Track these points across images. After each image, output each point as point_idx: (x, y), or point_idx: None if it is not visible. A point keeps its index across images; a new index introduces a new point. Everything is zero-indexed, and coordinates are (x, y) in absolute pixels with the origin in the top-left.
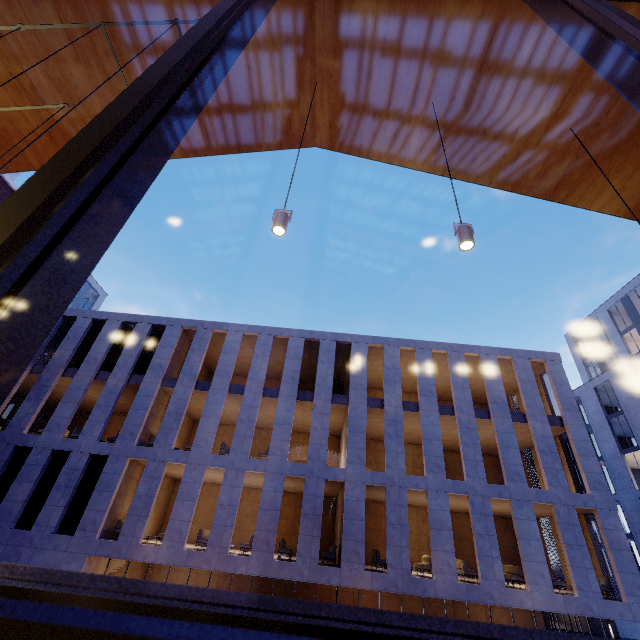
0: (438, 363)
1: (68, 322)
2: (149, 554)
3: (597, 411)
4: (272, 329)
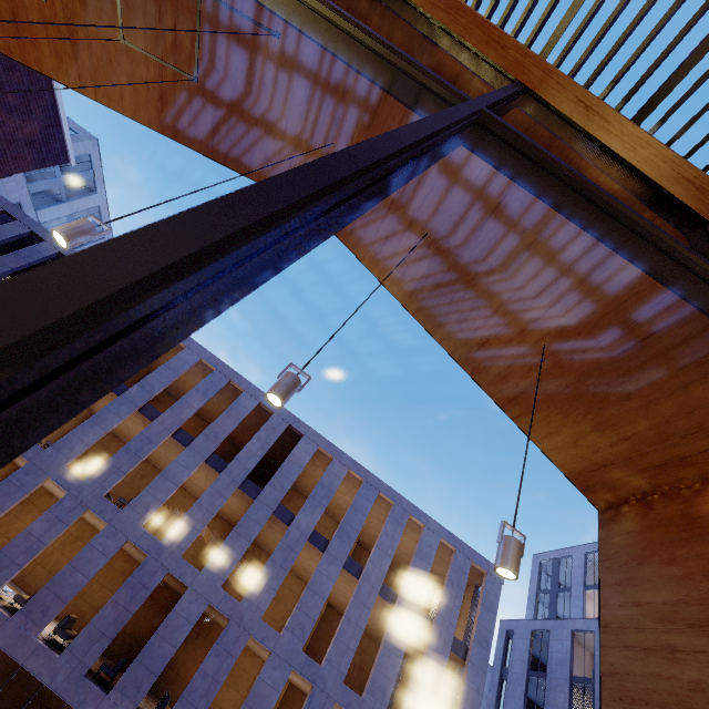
0: (380, 510)
1: (33, 240)
2: None
3: (522, 658)
4: (233, 373)
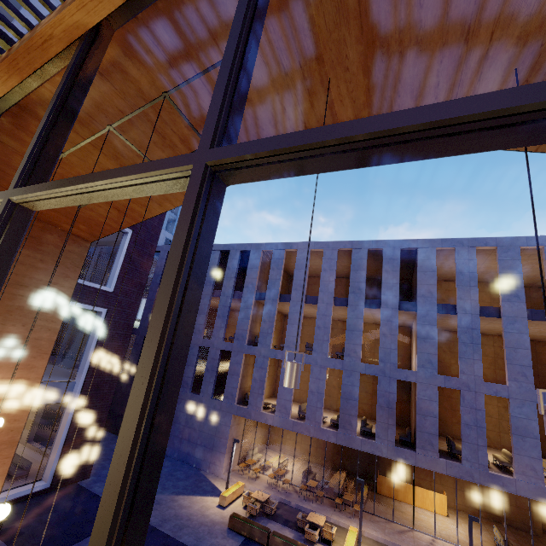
0: (529, 257)
1: None
2: (268, 419)
3: None
4: (335, 243)
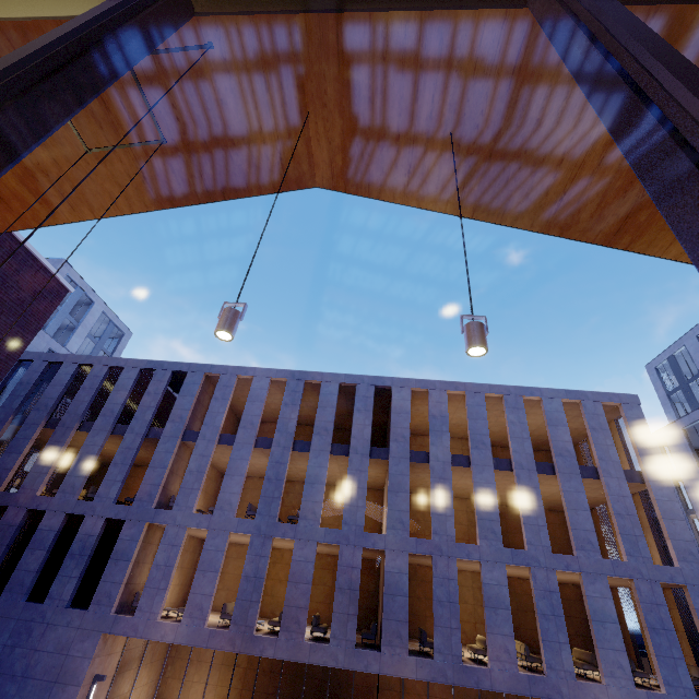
0: (493, 408)
1: (85, 370)
2: (168, 633)
3: (686, 456)
4: (303, 373)
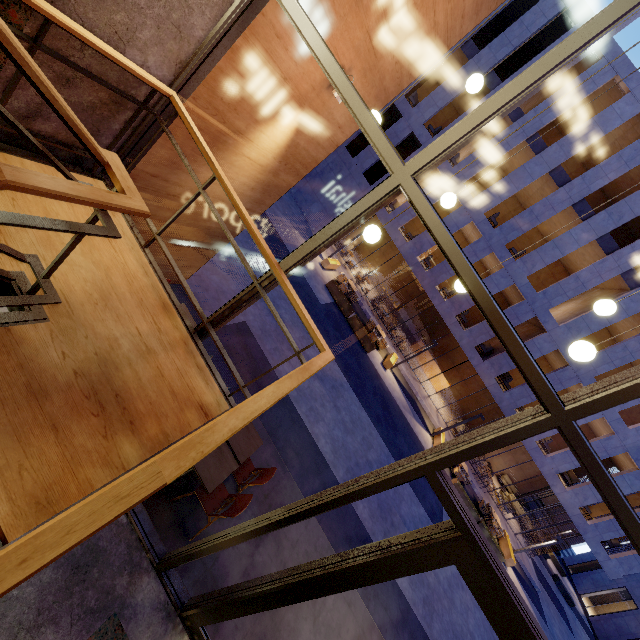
0: None
1: None
2: (398, 240)
3: None
4: None
